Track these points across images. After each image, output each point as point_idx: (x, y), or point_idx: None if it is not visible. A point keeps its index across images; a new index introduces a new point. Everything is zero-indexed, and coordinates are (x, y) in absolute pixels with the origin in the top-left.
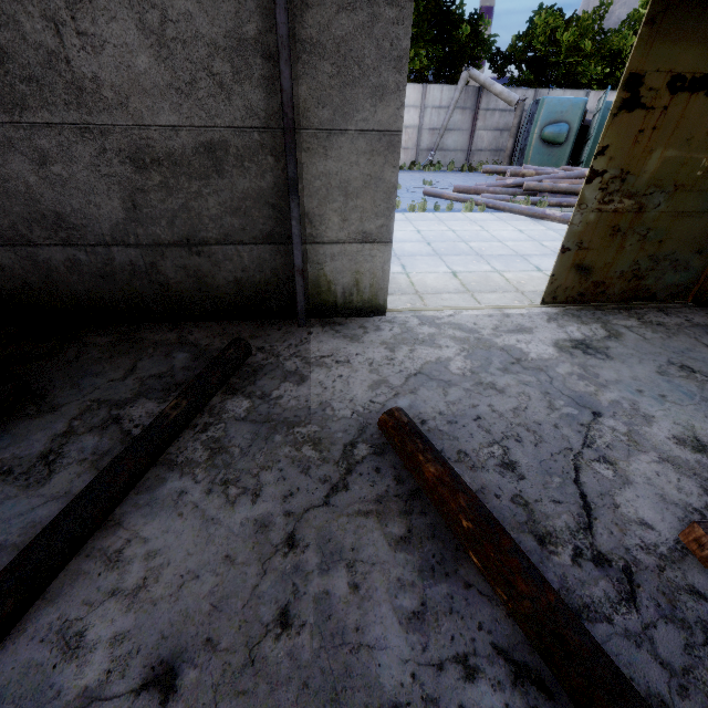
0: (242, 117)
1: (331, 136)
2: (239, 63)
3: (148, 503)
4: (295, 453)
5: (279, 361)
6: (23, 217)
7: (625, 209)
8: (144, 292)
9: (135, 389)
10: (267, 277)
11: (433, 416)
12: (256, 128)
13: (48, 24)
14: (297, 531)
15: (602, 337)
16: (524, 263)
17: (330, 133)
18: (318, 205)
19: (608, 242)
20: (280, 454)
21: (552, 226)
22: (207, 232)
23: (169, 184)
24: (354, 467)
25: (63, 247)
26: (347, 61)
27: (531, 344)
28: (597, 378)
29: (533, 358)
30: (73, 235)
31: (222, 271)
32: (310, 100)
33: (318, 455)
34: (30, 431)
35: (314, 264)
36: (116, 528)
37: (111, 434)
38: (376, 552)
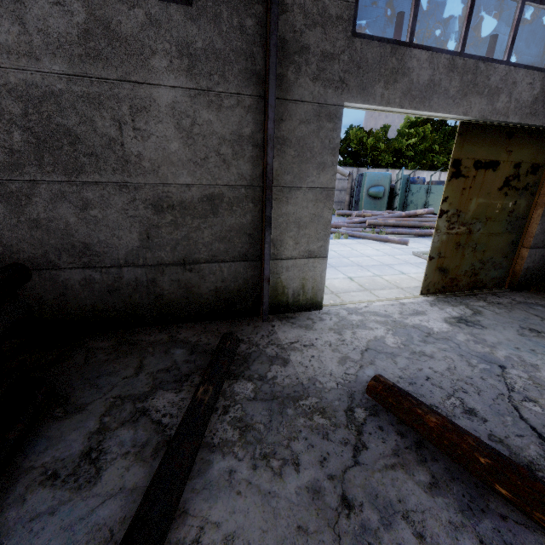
0: (235, 179)
1: (291, 191)
2: (237, 148)
3: (205, 487)
4: (310, 422)
5: (260, 349)
6: (56, 247)
7: (462, 232)
8: (141, 302)
9: (150, 383)
10: (239, 285)
11: (396, 380)
12: (243, 186)
13: (114, 123)
14: (346, 492)
15: (471, 314)
16: (392, 270)
17: (290, 189)
18: (279, 233)
19: (455, 253)
20: (298, 424)
21: (394, 246)
22: (199, 254)
23: (178, 221)
24: (362, 428)
25: (83, 269)
26: (304, 149)
27: (430, 322)
28: (486, 342)
29: (438, 332)
30: (94, 259)
31: (206, 282)
32: (279, 170)
33: (328, 421)
34: (64, 432)
35: (274, 274)
36: (184, 516)
37: (143, 425)
38: (419, 500)
